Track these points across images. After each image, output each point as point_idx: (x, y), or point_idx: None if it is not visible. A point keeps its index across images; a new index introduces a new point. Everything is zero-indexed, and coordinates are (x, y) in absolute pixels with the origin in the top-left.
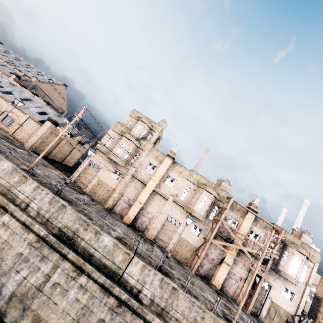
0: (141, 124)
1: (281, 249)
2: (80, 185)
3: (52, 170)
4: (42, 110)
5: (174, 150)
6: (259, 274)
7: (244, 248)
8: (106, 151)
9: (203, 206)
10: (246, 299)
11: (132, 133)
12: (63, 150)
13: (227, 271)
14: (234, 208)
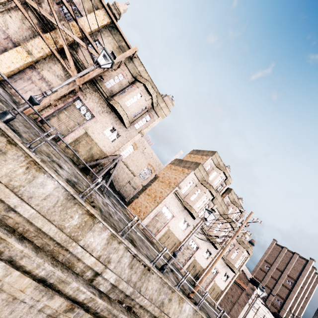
0: None
1: (129, 84)
2: None
3: None
4: None
5: None
6: (69, 71)
7: (60, 24)
8: None
9: None
10: (47, 115)
11: None
12: None
13: (23, 62)
14: None
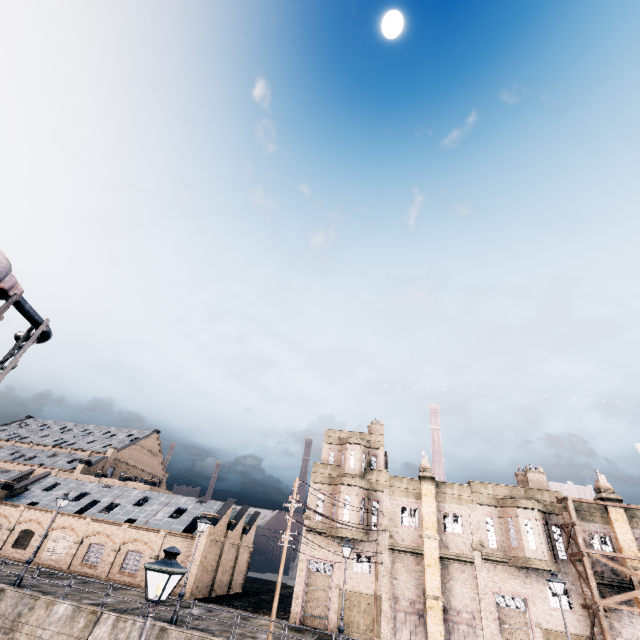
0: (352, 448)
1: None
2: (314, 625)
3: (257, 620)
4: (173, 507)
5: (425, 463)
6: None
7: None
8: (325, 527)
9: (536, 539)
10: None
11: (348, 471)
12: (226, 563)
13: None
14: (582, 513)
